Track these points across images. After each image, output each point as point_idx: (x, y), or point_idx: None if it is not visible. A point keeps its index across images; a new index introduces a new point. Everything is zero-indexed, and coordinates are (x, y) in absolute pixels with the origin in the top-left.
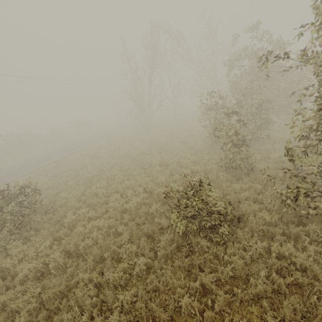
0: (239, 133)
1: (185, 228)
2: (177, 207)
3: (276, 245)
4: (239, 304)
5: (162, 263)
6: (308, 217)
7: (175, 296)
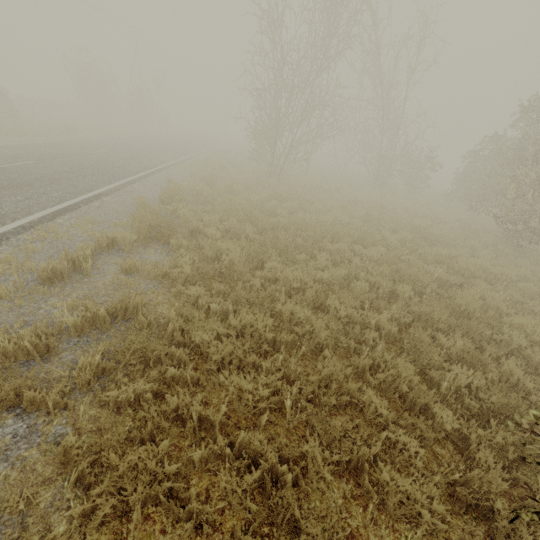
0: None
1: None
2: None
3: None
4: None
5: None
6: None
7: None
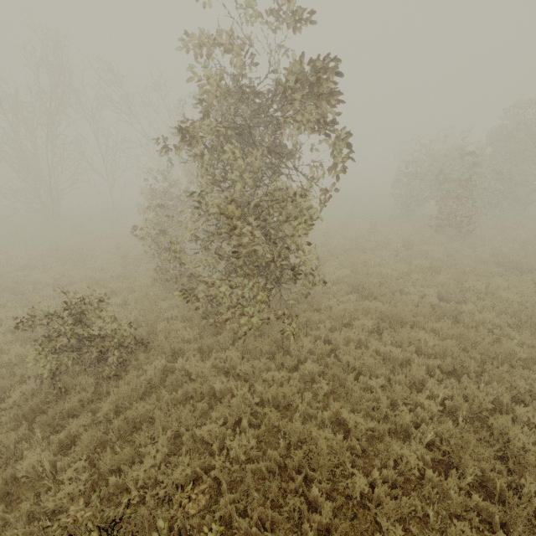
0: (171, 233)
1: (53, 367)
2: (45, 339)
3: (181, 362)
4: (118, 438)
5: (9, 429)
6: (217, 324)
7: (19, 462)
